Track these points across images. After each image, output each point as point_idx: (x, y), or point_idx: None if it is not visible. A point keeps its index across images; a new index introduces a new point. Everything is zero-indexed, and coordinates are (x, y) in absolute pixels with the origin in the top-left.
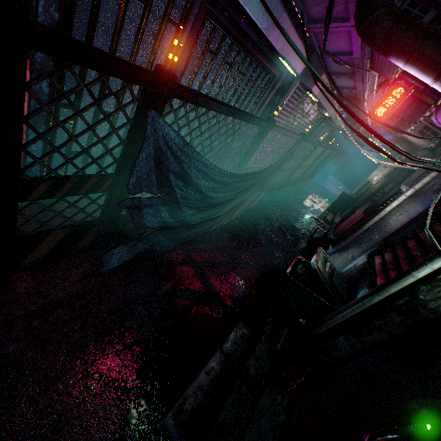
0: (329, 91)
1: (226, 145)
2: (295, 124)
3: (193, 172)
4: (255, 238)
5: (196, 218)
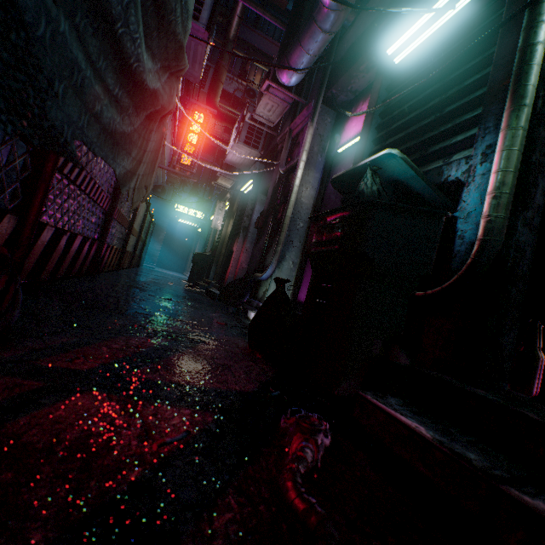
0: None
1: None
2: None
3: None
4: (161, 307)
5: None
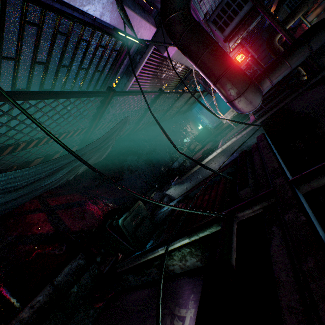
0: (49, 136)
1: (61, 116)
2: (164, 75)
3: None
4: (119, 174)
5: (10, 197)
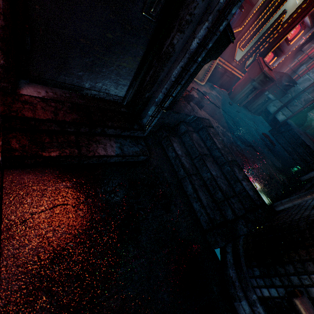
0: None
1: None
2: None
3: None
4: None
5: None
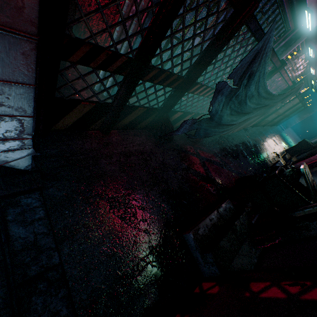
0: None
1: None
2: None
3: (256, 76)
4: (236, 154)
5: (226, 118)
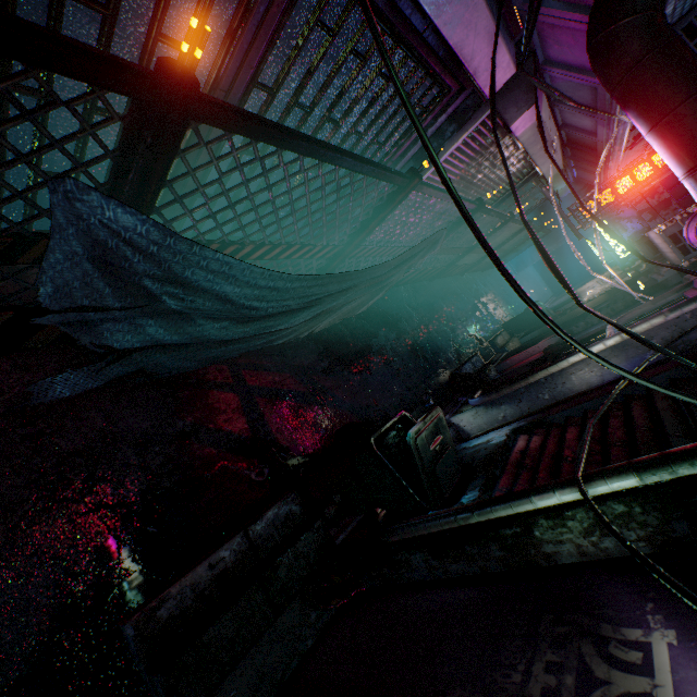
0: (447, 185)
1: (323, 208)
2: (478, 177)
3: (201, 274)
4: (364, 358)
5: (232, 332)
